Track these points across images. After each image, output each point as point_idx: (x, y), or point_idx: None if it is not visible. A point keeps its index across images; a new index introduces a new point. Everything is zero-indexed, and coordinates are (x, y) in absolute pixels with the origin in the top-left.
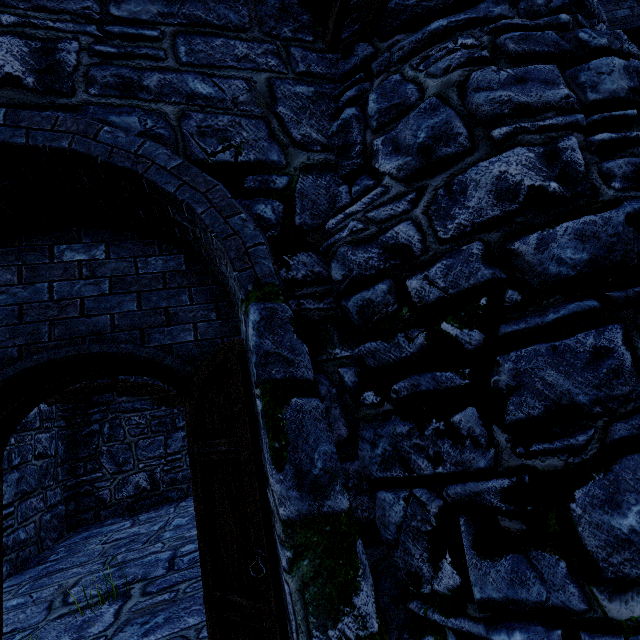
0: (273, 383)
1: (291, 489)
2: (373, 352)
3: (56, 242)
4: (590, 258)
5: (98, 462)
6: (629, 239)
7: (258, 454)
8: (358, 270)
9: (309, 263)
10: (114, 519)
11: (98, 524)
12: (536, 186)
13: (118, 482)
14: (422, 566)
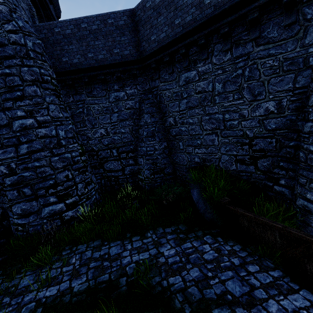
0: None
1: None
2: None
3: None
4: (11, 183)
5: None
6: (18, 179)
7: None
8: None
9: None
10: None
11: None
12: (5, 172)
13: None
14: (8, 212)
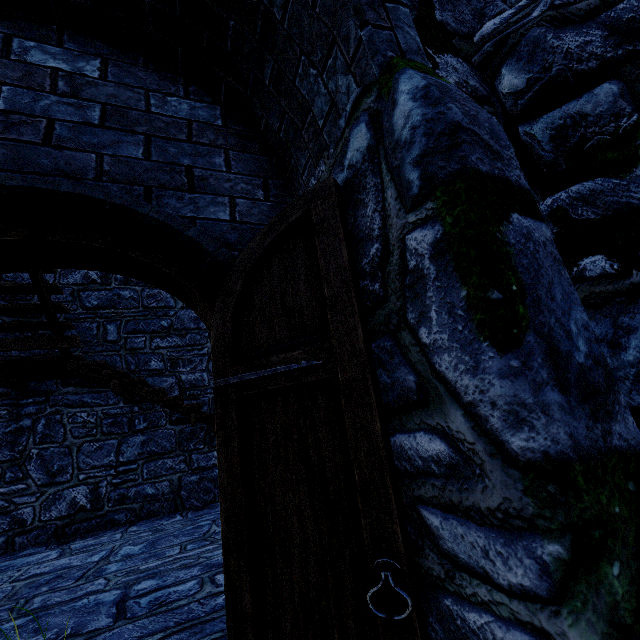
0: (476, 176)
1: (548, 386)
2: (587, 197)
3: (18, 34)
4: None
5: (23, 469)
6: None
7: (373, 369)
8: (564, 63)
9: (461, 71)
10: (34, 548)
11: (9, 555)
12: None
13: (47, 497)
14: None
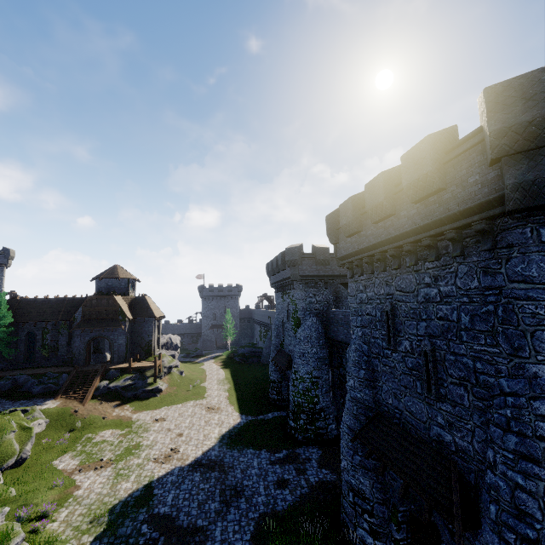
0: None
1: None
2: None
3: None
4: None
5: None
6: None
7: None
8: None
9: None
10: None
11: None
12: None
13: None
14: None
